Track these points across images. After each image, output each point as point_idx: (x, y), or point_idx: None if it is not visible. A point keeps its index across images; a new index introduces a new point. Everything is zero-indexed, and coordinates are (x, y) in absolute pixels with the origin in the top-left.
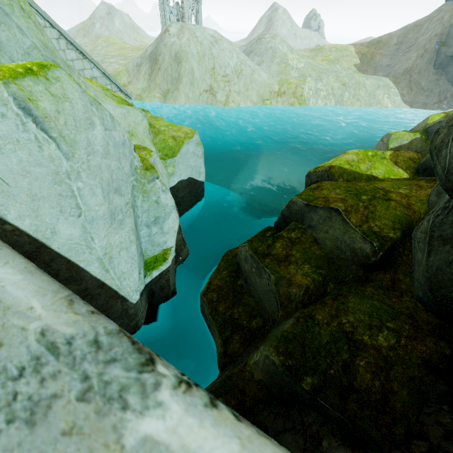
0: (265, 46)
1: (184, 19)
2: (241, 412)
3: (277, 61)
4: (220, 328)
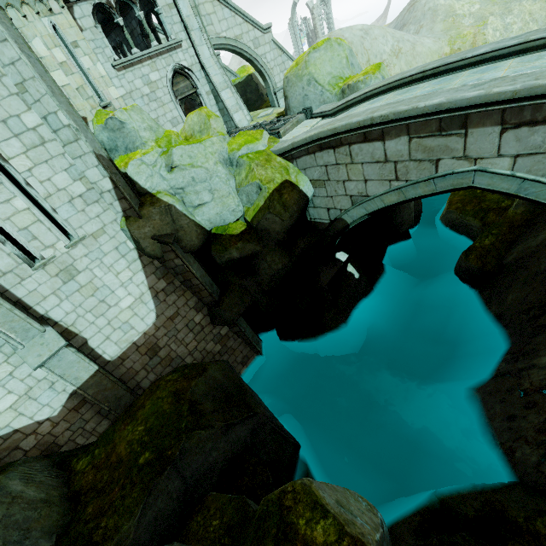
0: (421, 9)
1: (316, 30)
2: (512, 230)
3: (441, 19)
4: (473, 215)
